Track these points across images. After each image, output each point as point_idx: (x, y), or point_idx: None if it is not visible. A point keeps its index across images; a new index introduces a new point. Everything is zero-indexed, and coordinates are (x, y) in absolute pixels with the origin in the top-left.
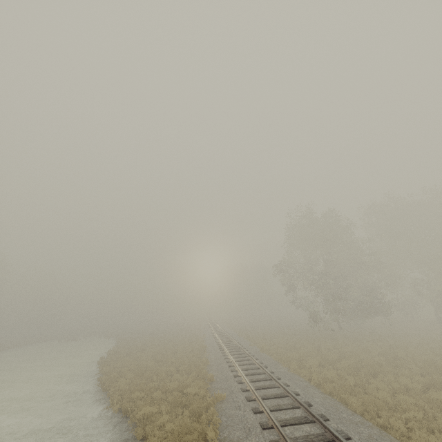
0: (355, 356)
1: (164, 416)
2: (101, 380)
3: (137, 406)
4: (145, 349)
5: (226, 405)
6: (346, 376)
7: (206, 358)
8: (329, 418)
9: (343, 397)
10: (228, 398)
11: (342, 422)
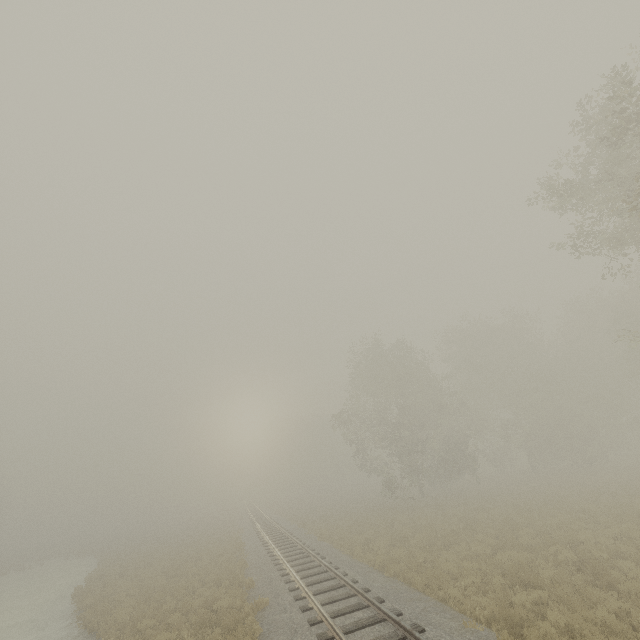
0: (431, 527)
1: (187, 639)
2: (82, 619)
3: (146, 638)
4: (150, 562)
5: (270, 611)
6: (416, 552)
7: (243, 560)
8: (385, 600)
9: (408, 576)
10: (273, 603)
11: (400, 601)
